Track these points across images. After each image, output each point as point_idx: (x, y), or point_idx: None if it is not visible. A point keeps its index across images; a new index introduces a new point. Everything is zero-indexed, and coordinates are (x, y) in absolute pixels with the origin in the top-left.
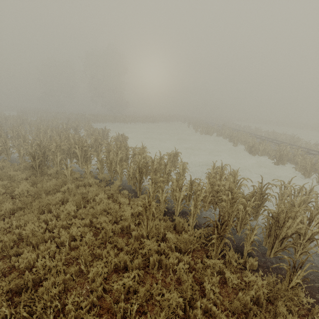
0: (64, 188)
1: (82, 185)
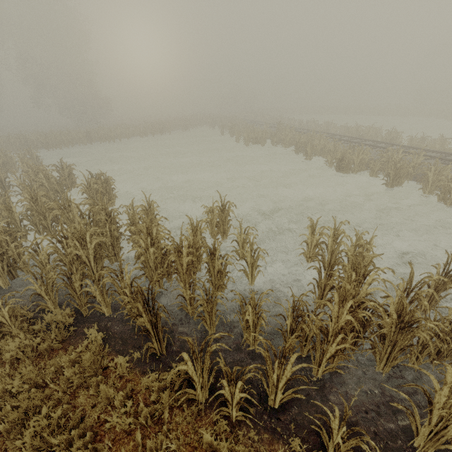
0: None
1: None
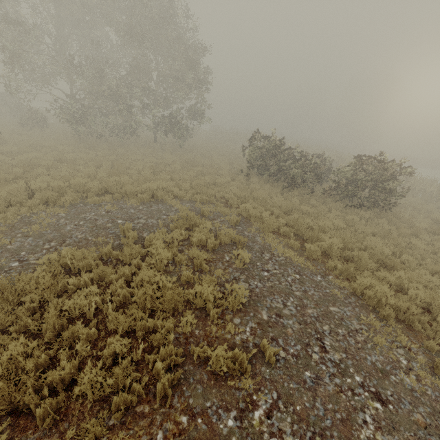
0: None
1: None
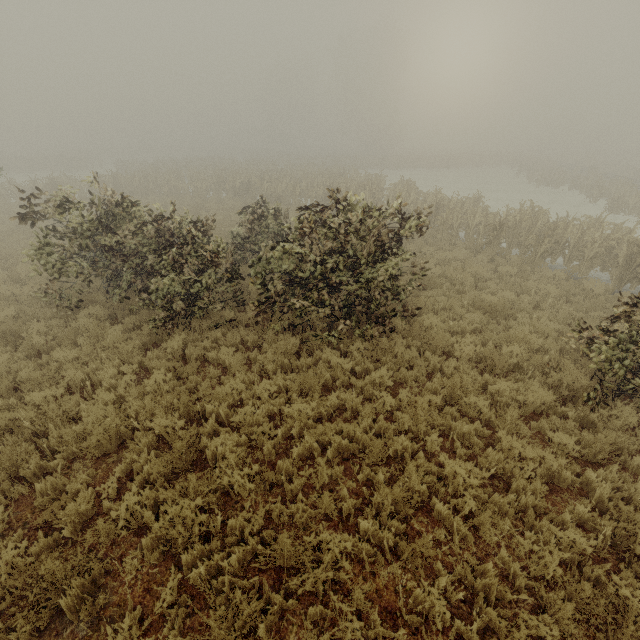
0: None
1: None
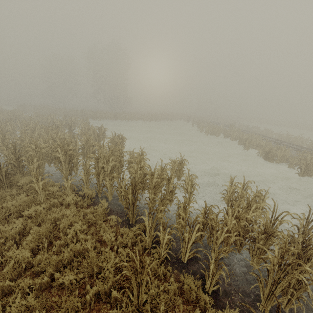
0: (28, 212)
1: (58, 203)
